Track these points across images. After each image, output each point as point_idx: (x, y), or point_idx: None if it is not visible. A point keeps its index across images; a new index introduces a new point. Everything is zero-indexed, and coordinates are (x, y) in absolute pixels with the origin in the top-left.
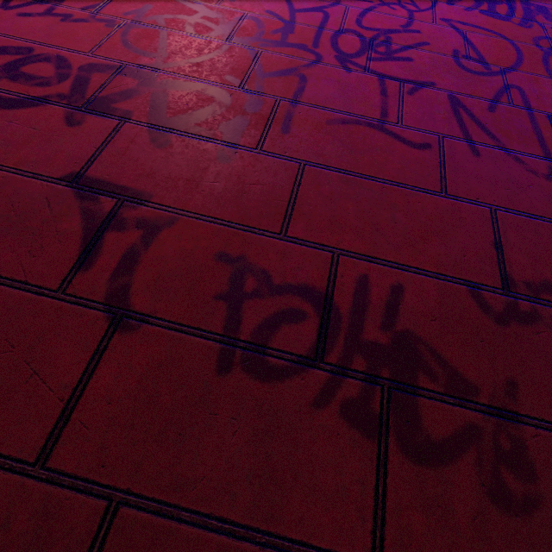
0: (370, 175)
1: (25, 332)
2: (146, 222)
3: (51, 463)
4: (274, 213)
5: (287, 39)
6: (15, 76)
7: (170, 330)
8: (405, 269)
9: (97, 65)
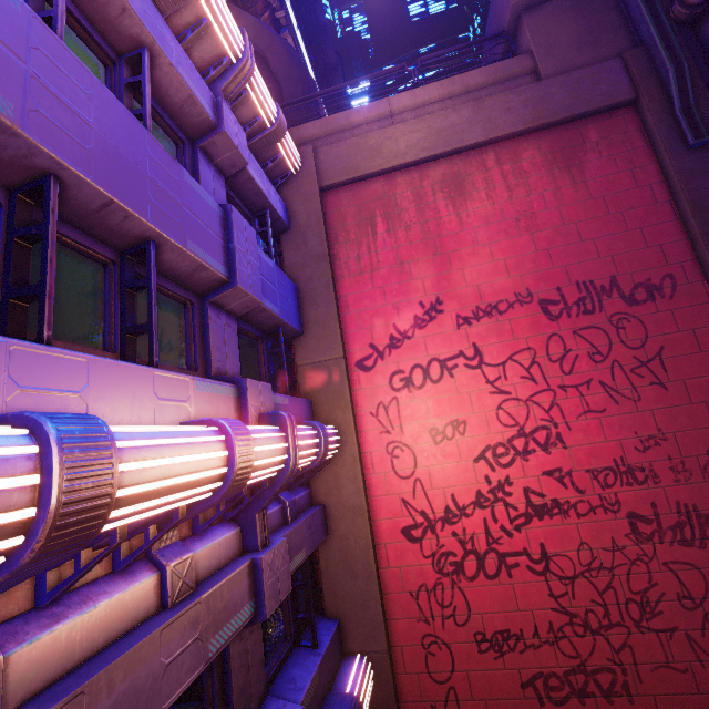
0: (674, 693)
1: None
2: None
3: None
4: None
5: (611, 620)
6: (551, 689)
7: None
8: None
9: (566, 672)
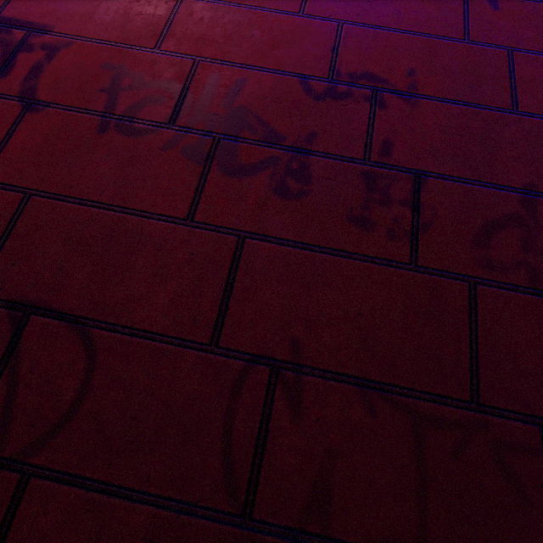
0: (239, 3)
1: None
2: (49, 46)
3: None
4: (151, 35)
5: None
6: None
7: (65, 111)
8: (251, 68)
9: None
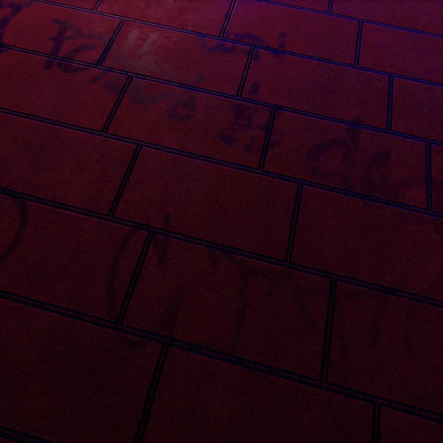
0: None
1: None
2: (14, 5)
3: None
4: None
5: None
6: None
7: (22, 52)
8: (163, 27)
9: None
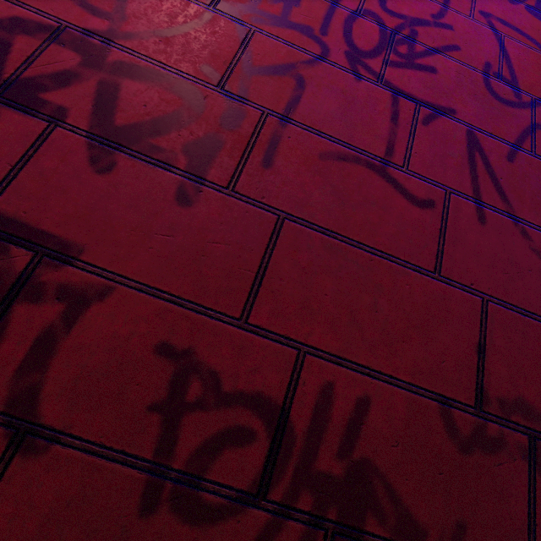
0: (359, 241)
1: None
2: (70, 292)
3: None
4: (237, 288)
5: (290, 14)
6: None
7: (86, 454)
8: (377, 377)
9: (24, 22)
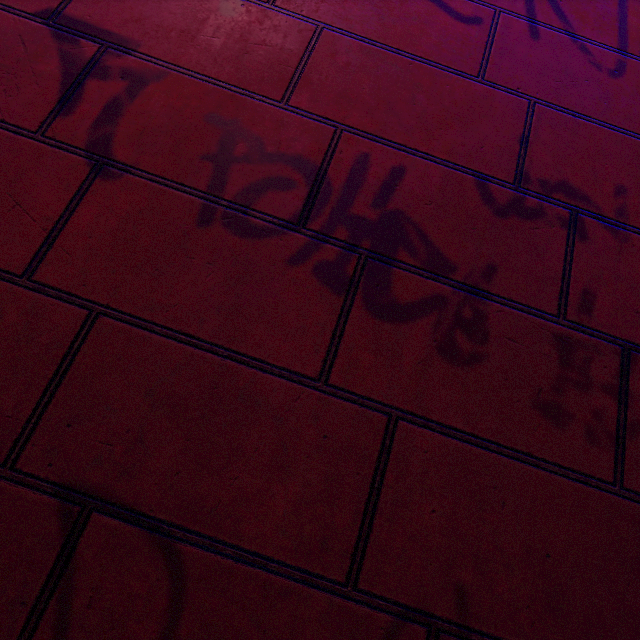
0: (398, 48)
1: (5, 168)
2: (132, 74)
3: (37, 278)
4: (278, 79)
5: None
6: None
7: (152, 183)
8: (412, 153)
9: None
